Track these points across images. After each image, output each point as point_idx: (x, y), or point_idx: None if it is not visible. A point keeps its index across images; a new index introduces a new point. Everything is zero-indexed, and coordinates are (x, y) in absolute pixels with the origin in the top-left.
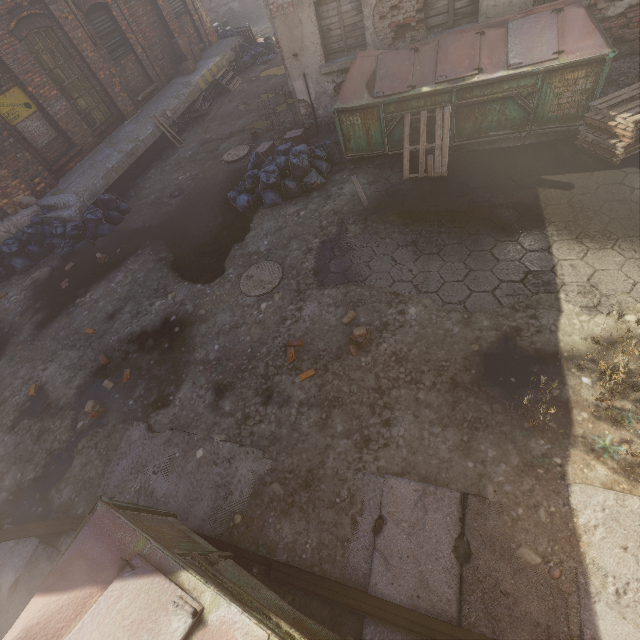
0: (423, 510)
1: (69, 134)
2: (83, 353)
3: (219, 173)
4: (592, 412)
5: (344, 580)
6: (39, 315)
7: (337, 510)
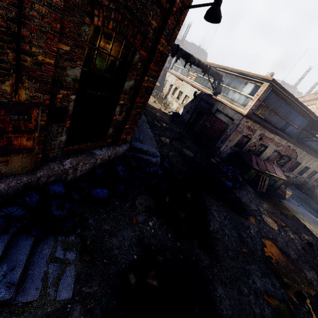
0: None
1: None
2: (257, 265)
3: (191, 160)
4: None
5: None
6: (195, 240)
7: None
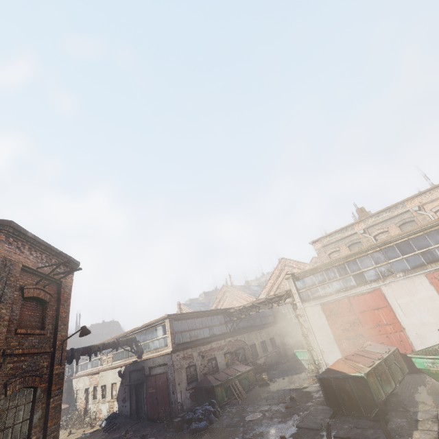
0: None
1: None
2: None
3: None
4: None
5: None
6: None
7: None
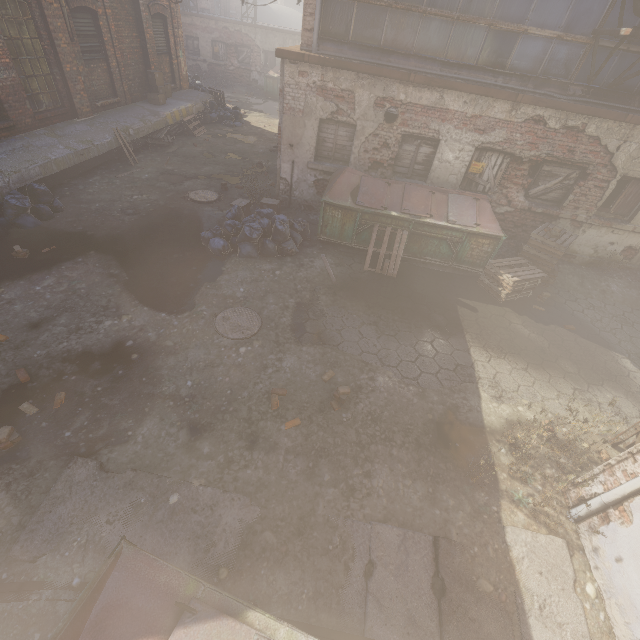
0: (405, 553)
1: (6, 105)
2: None
3: (184, 208)
4: (508, 473)
5: (340, 628)
6: None
7: (330, 557)
